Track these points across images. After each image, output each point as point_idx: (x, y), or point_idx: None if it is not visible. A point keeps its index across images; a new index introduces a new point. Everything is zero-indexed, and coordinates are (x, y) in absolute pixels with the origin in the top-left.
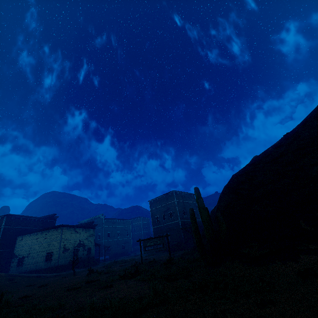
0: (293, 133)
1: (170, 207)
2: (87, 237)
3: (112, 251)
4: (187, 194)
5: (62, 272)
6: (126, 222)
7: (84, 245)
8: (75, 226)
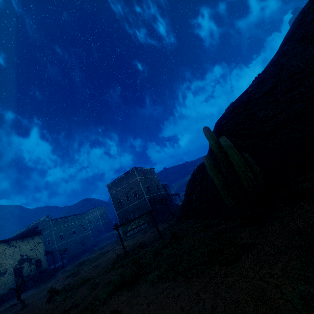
0: (274, 67)
1: (133, 186)
2: (32, 248)
3: (69, 253)
4: (147, 169)
5: (2, 305)
6: (81, 216)
7: (29, 259)
8: (10, 240)
